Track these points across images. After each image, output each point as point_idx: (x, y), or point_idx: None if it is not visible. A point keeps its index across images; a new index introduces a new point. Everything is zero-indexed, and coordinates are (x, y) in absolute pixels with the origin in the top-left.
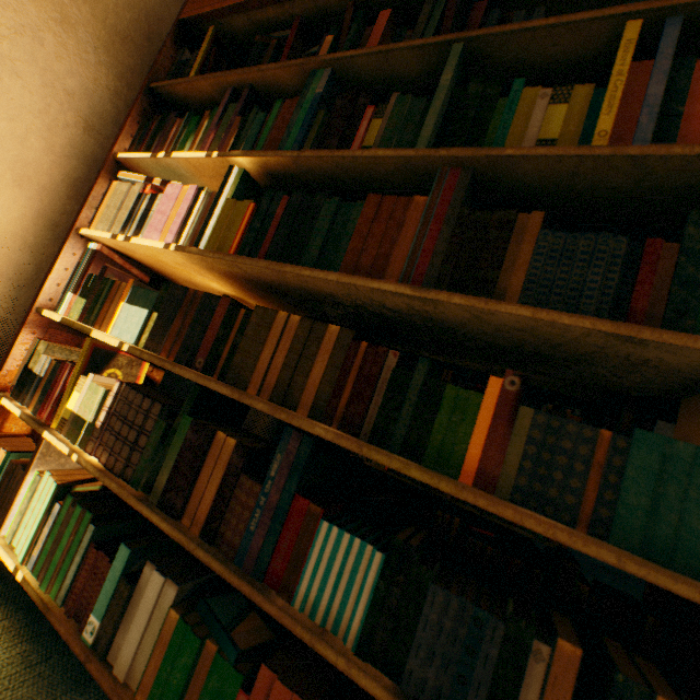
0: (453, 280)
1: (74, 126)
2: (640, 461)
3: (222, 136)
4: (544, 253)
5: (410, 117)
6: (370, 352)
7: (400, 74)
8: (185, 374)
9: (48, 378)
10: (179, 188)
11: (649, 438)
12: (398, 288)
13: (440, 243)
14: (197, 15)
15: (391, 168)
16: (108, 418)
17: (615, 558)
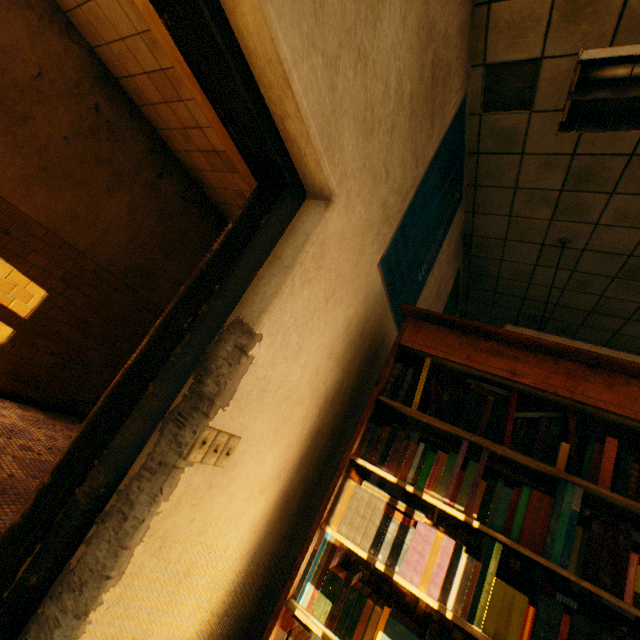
0: None
1: (314, 416)
2: None
3: (468, 492)
4: None
5: None
6: None
7: None
8: None
9: None
10: (433, 533)
11: None
12: None
13: None
14: (419, 349)
15: None
16: None
17: None
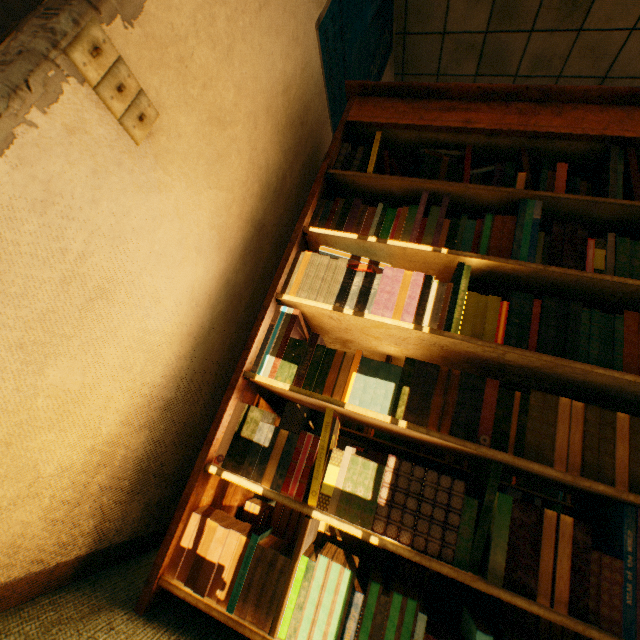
0: None
1: (255, 194)
2: None
3: (433, 232)
4: None
5: (632, 254)
6: None
7: (593, 215)
8: (496, 454)
9: (283, 450)
10: (402, 272)
11: None
12: None
13: None
14: (368, 122)
15: (627, 290)
16: (392, 494)
17: None
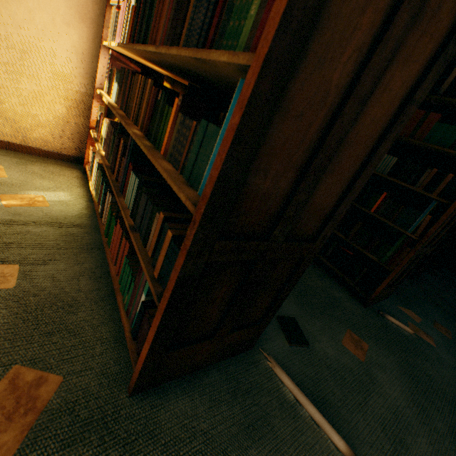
0: (172, 38)
1: None
2: (198, 137)
3: None
4: (195, 5)
5: None
6: (154, 92)
7: None
8: (114, 113)
9: (99, 122)
10: (123, 4)
11: (204, 124)
12: (153, 49)
13: (172, 12)
14: None
15: None
16: (107, 137)
17: (167, 177)
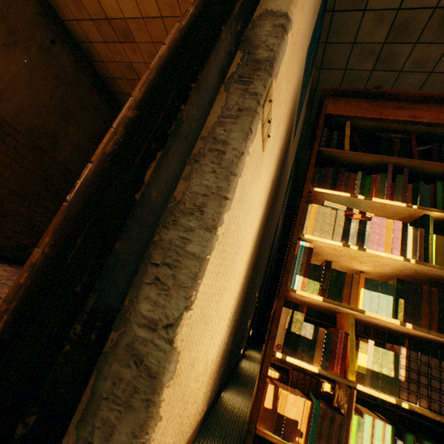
0: None
1: (275, 165)
2: None
3: (401, 192)
4: None
5: None
6: None
7: None
8: None
9: (324, 342)
10: (385, 220)
11: None
12: None
13: None
14: (342, 115)
15: None
16: (408, 373)
17: None
